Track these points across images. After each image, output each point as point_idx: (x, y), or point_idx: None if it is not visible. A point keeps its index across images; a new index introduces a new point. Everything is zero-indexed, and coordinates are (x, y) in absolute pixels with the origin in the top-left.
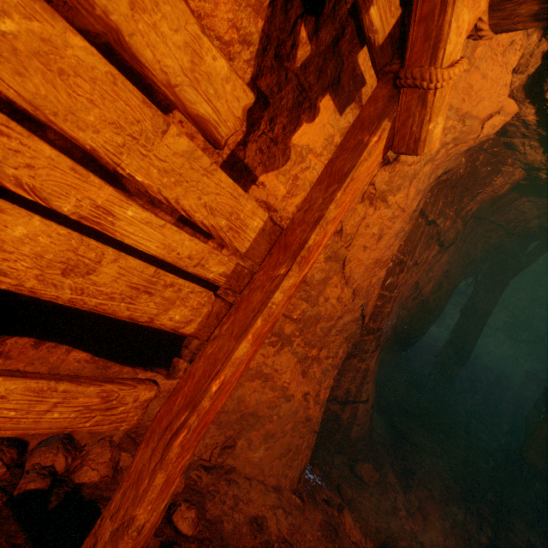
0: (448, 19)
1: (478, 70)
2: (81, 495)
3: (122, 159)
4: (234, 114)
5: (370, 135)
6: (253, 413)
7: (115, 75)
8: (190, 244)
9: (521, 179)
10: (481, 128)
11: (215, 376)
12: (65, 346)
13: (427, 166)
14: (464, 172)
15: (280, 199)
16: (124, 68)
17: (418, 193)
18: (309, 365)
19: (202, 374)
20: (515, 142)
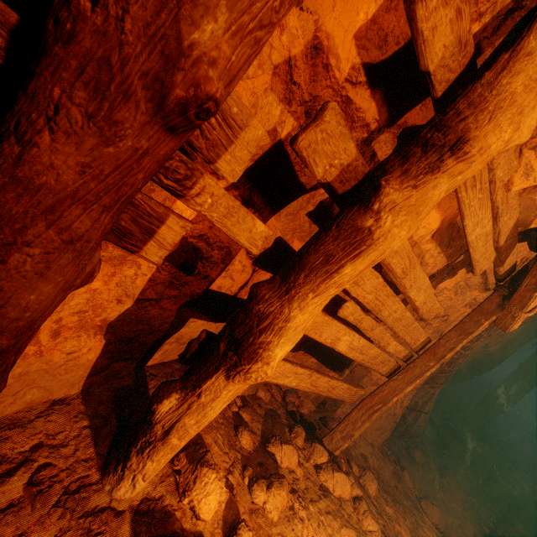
0: (530, 302)
1: None
2: (304, 418)
3: (400, 332)
4: (434, 314)
5: (485, 320)
6: None
7: (410, 316)
8: (400, 348)
9: None
10: None
11: (395, 395)
12: (310, 355)
13: None
14: None
15: None
16: (396, 288)
17: None
18: None
19: (388, 392)
20: None
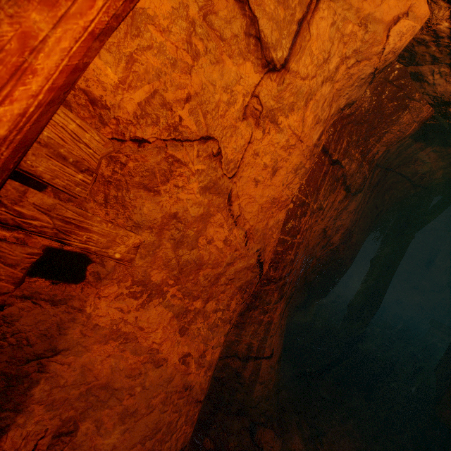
0: None
1: None
2: None
3: None
4: None
5: None
6: (105, 384)
7: None
8: None
9: (428, 117)
10: (387, 37)
11: None
12: None
13: (326, 86)
14: (369, 106)
15: (110, 91)
16: None
17: (317, 121)
18: (191, 320)
19: None
20: (424, 71)
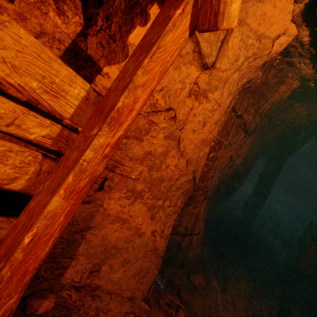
0: None
1: (270, 1)
2: None
3: None
4: None
5: (175, 9)
6: (114, 246)
7: None
8: None
9: (297, 87)
10: (272, 46)
11: (29, 228)
12: None
13: (235, 74)
14: (261, 82)
15: None
16: None
17: (230, 93)
18: (156, 211)
19: (22, 226)
20: (294, 61)
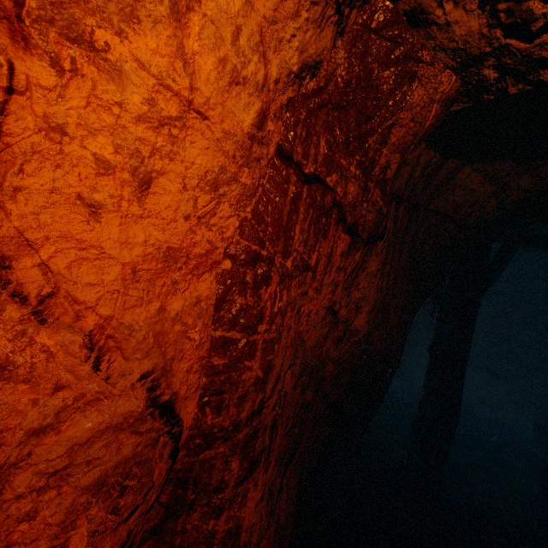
0: None
1: None
2: None
3: None
4: None
5: None
6: None
7: None
8: None
9: (454, 94)
10: None
11: None
12: None
13: None
14: (349, 75)
15: None
16: None
17: (235, 78)
18: None
19: None
20: (425, 1)
